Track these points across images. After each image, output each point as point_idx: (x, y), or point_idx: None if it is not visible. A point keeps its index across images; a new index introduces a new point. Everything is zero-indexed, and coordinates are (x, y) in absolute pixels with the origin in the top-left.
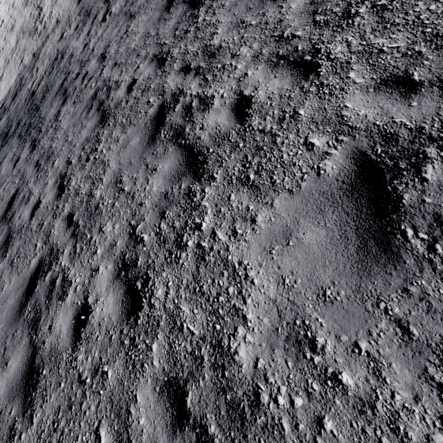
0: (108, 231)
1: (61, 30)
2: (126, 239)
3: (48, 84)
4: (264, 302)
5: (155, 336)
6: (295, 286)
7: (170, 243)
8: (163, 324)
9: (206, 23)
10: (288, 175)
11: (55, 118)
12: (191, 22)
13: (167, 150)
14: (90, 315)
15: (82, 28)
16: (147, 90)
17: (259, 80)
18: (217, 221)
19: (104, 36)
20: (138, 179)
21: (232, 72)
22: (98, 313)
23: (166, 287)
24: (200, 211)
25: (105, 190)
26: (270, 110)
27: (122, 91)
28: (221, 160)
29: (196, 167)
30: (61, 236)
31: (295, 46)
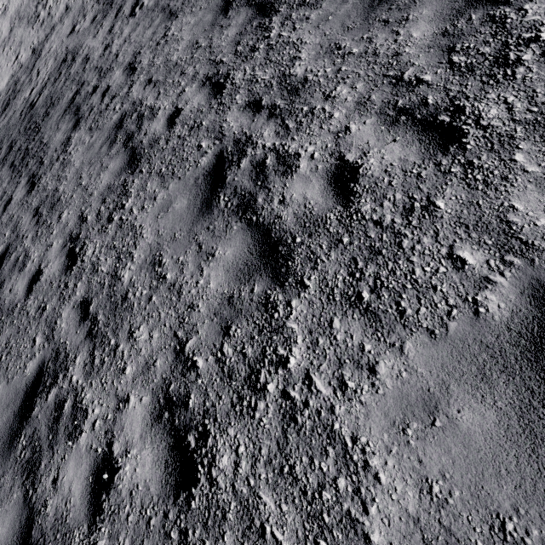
0: (142, 340)
1: (73, 20)
2: (170, 359)
3: (54, 96)
4: (398, 519)
5: (220, 537)
6: (450, 501)
7: (239, 381)
8: (231, 518)
9: (283, 41)
10: (426, 304)
11: (63, 148)
12: (260, 36)
13: (230, 227)
14: (116, 474)
15: (101, 21)
16: (196, 128)
17: (369, 141)
18: (313, 358)
19: (132, 37)
20: (187, 265)
21: (326, 121)
22: (129, 474)
23: (235, 454)
24: (285, 336)
25: (137, 272)
26: (390, 192)
27: (160, 124)
28: (315, 260)
29: (275, 262)
30: (72, 333)
31: (422, 97)
